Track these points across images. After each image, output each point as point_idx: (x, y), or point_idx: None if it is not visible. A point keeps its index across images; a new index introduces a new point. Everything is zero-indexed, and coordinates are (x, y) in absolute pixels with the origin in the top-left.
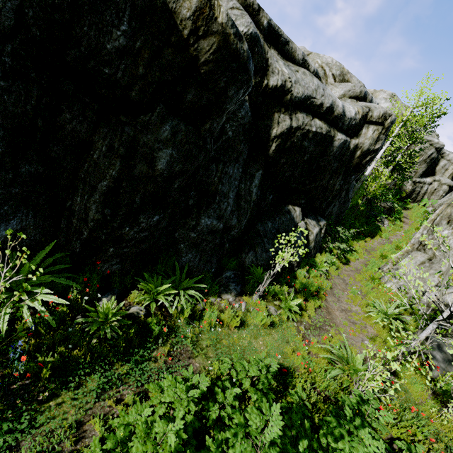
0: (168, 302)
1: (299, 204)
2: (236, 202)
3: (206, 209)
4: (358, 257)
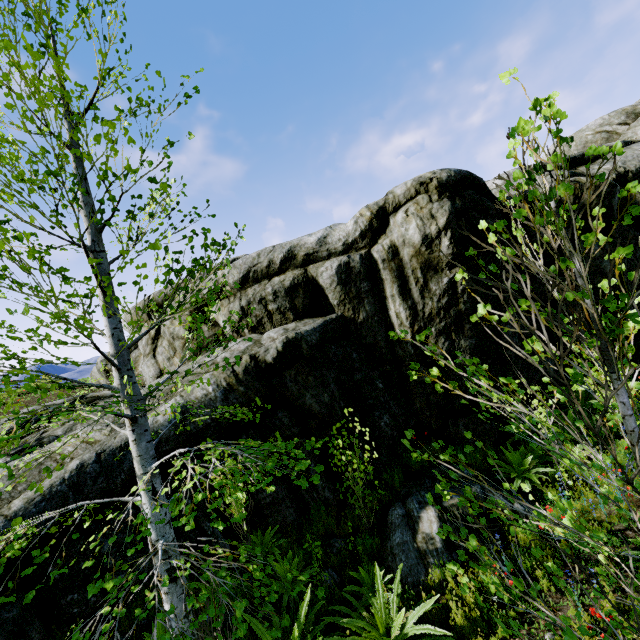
0: None
1: None
2: None
3: None
4: None
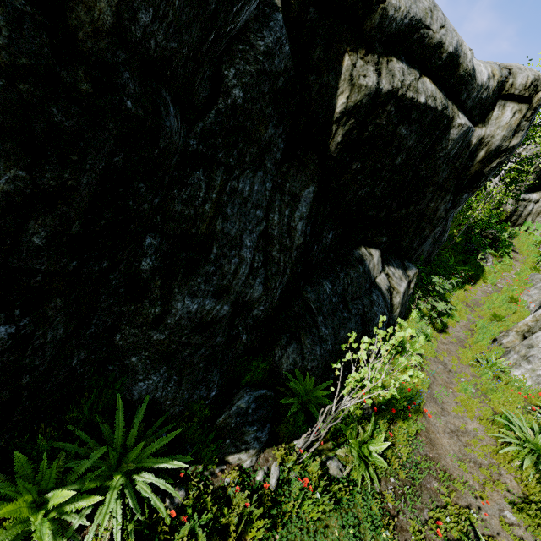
0: (71, 535)
1: (378, 243)
2: (261, 250)
3: (185, 279)
4: (458, 319)
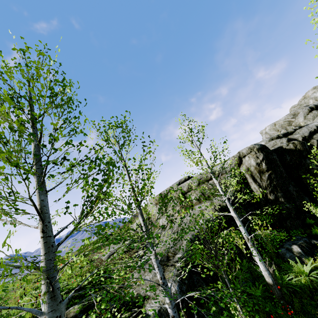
0: None
1: None
2: None
3: None
4: None
